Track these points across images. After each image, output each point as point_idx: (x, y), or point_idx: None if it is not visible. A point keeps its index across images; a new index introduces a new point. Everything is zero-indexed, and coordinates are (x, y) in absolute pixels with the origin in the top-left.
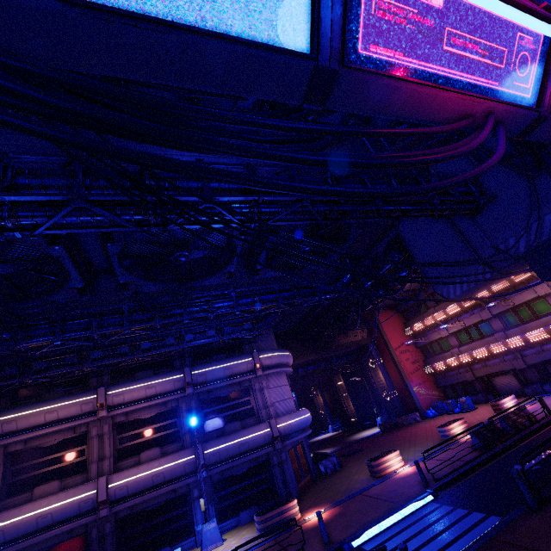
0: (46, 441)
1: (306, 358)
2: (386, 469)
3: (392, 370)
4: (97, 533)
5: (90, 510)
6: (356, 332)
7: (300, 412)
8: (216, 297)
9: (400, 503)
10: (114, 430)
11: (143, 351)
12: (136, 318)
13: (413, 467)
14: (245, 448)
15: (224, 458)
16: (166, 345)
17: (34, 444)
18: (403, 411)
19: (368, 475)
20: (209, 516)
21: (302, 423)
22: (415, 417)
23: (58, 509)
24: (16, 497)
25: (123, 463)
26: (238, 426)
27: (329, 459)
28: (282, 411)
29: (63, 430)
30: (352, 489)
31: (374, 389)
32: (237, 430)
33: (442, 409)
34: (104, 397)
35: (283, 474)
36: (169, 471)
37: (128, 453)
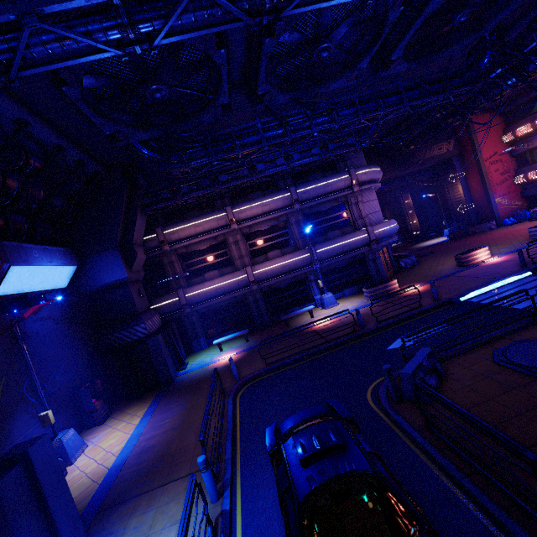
0: (199, 246)
1: (385, 177)
2: (474, 260)
3: (474, 183)
4: (252, 298)
5: (245, 286)
6: (441, 145)
7: (391, 222)
8: (343, 104)
9: (498, 278)
10: (243, 238)
11: (259, 173)
12: (273, 134)
13: (502, 258)
14: (347, 248)
15: (331, 256)
16: (277, 166)
17: (192, 249)
18: (476, 222)
19: (452, 266)
20: (323, 291)
21: (393, 230)
22: (490, 226)
23: (226, 285)
24: (195, 279)
25: (256, 260)
26: (338, 234)
27: (409, 258)
28: (375, 222)
29: (208, 239)
30: (440, 274)
31: (448, 204)
32: (337, 236)
33: (523, 217)
34: (232, 214)
35: (376, 267)
36: (292, 264)
37: (257, 254)
